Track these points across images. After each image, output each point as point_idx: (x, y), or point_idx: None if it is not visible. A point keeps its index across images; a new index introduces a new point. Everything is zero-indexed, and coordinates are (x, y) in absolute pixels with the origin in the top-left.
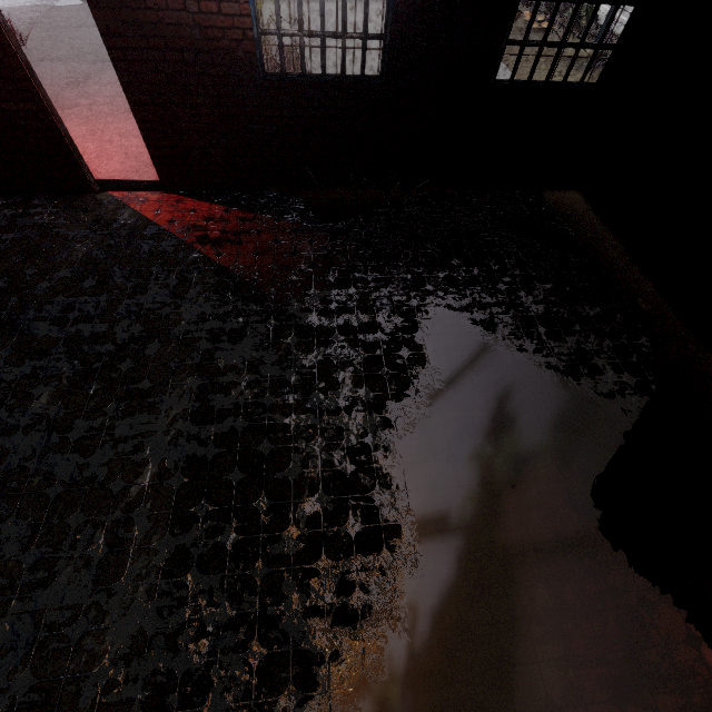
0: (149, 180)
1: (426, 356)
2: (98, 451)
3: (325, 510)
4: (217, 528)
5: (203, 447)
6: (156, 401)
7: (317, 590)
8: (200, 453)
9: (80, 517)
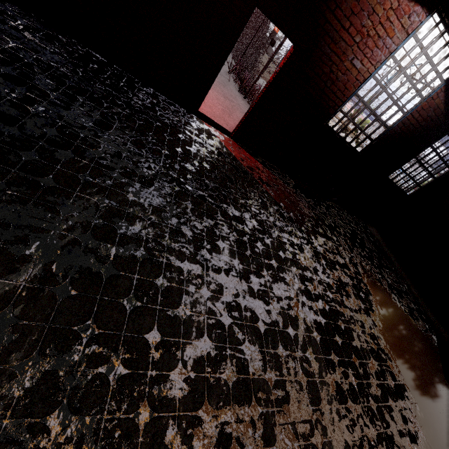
0: (223, 127)
1: (370, 291)
2: (271, 302)
3: (378, 369)
4: (346, 373)
5: (317, 316)
6: (284, 276)
7: (397, 419)
8: (318, 319)
9: (283, 350)
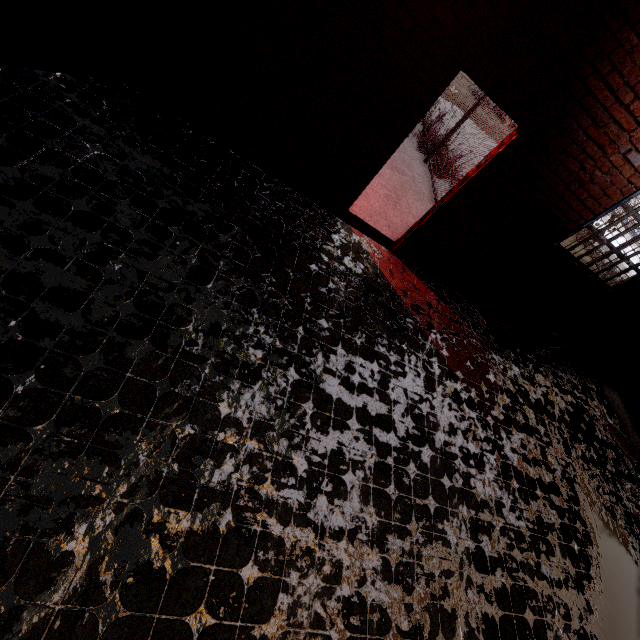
0: (382, 233)
1: (591, 535)
2: (416, 586)
3: None
4: None
5: (489, 604)
6: (444, 528)
7: None
8: (490, 612)
9: None
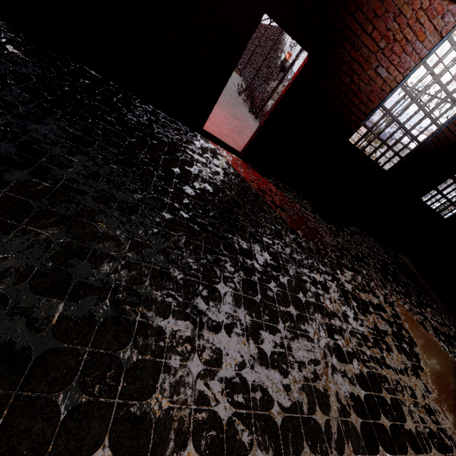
0: (230, 146)
1: (414, 339)
2: (290, 371)
3: None
4: None
5: (353, 386)
6: (306, 328)
7: None
8: (355, 391)
9: (310, 455)
